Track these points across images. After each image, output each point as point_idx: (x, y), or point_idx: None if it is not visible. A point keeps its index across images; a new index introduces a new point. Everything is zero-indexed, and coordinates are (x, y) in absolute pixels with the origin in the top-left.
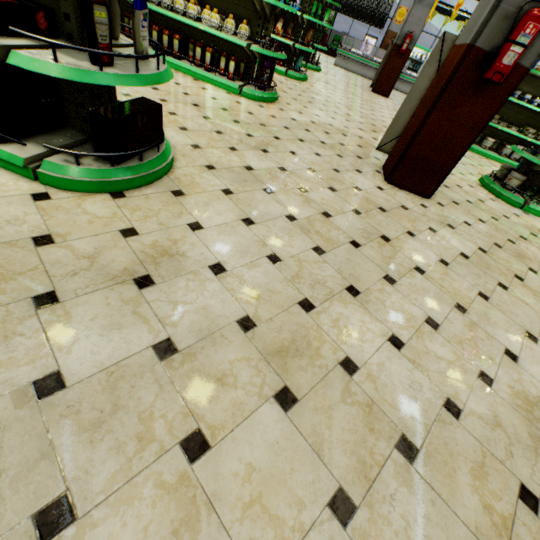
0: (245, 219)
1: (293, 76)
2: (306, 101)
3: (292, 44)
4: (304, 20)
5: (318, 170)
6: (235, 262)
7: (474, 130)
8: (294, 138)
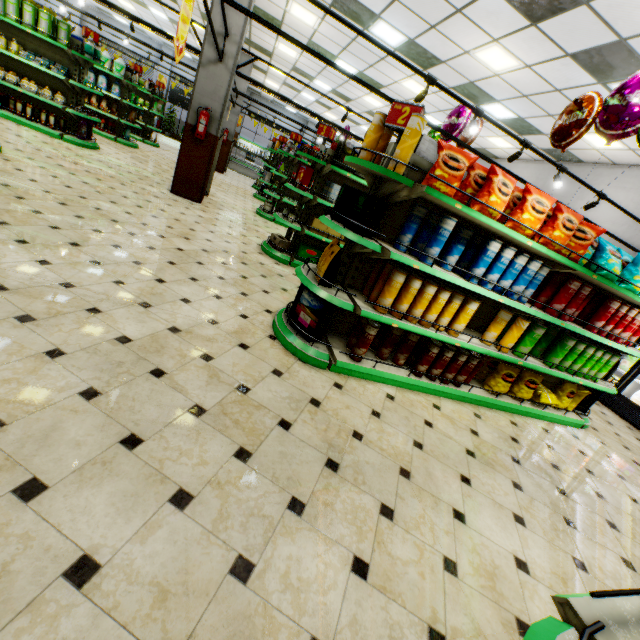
0: (54, 176)
1: (123, 142)
2: (129, 157)
3: (117, 119)
4: (125, 104)
5: (117, 178)
6: (45, 182)
7: (205, 164)
8: (105, 166)
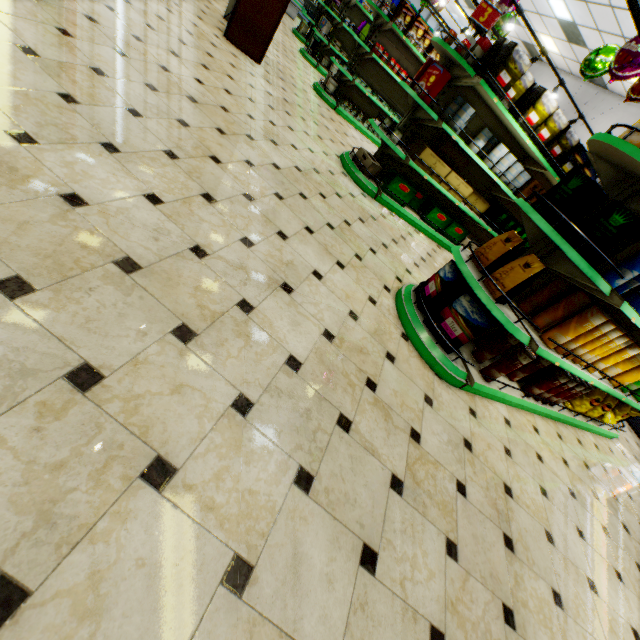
0: None
1: None
2: None
3: None
4: None
5: None
6: None
7: (282, 3)
8: None
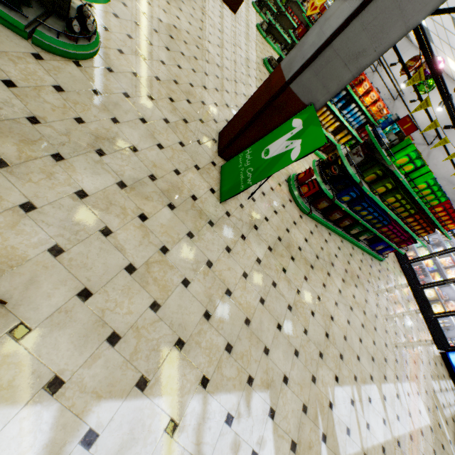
0: None
1: None
2: None
3: None
4: None
5: None
6: None
7: None
8: None
